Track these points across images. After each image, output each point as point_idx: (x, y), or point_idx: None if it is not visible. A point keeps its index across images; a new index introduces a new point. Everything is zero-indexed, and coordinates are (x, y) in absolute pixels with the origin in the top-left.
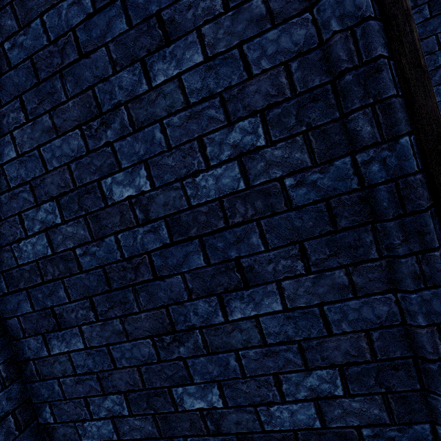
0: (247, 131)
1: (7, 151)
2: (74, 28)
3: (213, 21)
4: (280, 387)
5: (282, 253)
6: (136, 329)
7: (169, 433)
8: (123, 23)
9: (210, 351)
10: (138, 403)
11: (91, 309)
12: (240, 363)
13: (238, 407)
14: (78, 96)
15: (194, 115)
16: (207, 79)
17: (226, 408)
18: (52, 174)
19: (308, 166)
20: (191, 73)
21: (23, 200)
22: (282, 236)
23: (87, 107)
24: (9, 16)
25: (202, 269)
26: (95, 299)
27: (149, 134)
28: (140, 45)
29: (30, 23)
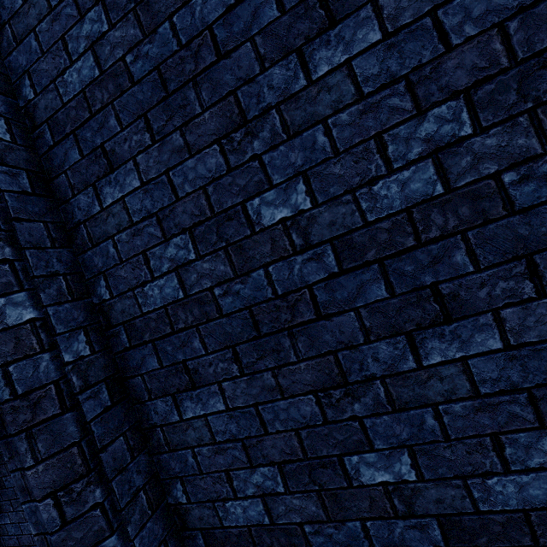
0: (445, 119)
1: (130, 181)
2: (211, 26)
3: None
4: (502, 452)
5: (501, 273)
6: (294, 382)
7: (341, 514)
8: (273, 10)
9: (397, 407)
10: (297, 477)
11: (234, 361)
12: (440, 421)
13: (438, 480)
14: (216, 105)
15: (370, 108)
16: (386, 61)
17: (421, 482)
18: (183, 202)
19: (537, 154)
20: (365, 56)
21: (148, 236)
22: (499, 249)
23: (228, 116)
24: (131, 25)
25: (383, 301)
26: (239, 348)
27: (308, 139)
28: (296, 32)
29: (157, 29)
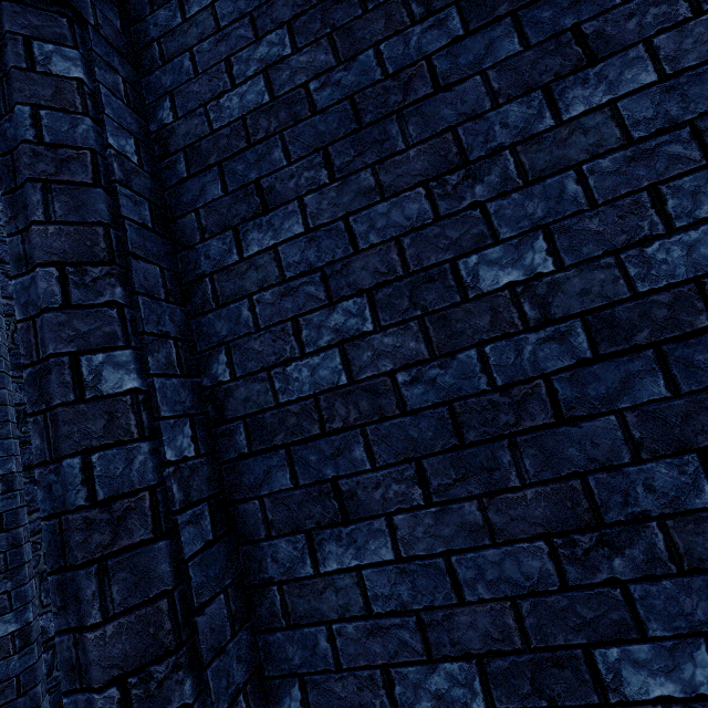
0: None
1: (289, 226)
2: (430, 56)
3: (673, 29)
4: None
5: None
6: (513, 520)
7: None
8: (514, 44)
9: (685, 567)
10: (509, 682)
11: (417, 481)
12: None
13: None
14: (426, 141)
15: (641, 155)
16: (664, 104)
17: None
18: (365, 255)
19: None
20: (635, 98)
21: (304, 297)
22: None
23: (442, 155)
24: (323, 50)
25: (662, 402)
26: (427, 463)
27: (553, 186)
28: (543, 68)
29: (357, 56)
